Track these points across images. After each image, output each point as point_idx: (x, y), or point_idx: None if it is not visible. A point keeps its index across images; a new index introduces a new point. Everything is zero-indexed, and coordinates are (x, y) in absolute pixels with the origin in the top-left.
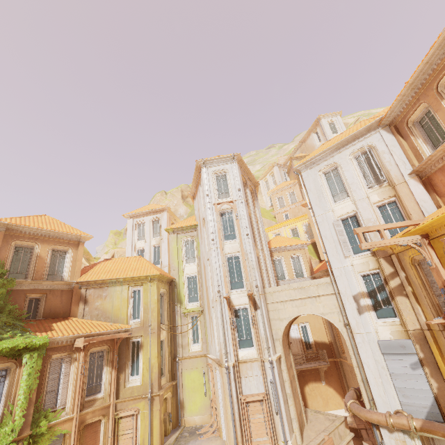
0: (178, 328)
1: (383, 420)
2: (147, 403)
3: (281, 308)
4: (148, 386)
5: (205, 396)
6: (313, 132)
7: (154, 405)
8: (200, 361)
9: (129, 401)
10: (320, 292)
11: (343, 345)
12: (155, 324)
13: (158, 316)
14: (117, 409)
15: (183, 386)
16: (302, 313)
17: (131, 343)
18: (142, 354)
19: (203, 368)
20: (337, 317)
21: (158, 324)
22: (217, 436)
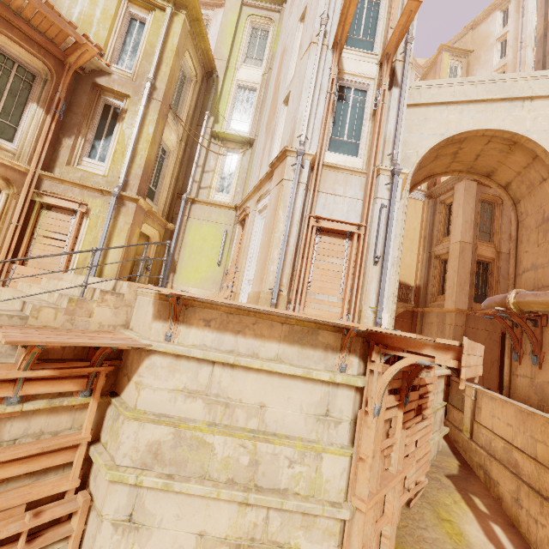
0: (199, 153)
1: None
2: (109, 203)
3: (434, 116)
4: (118, 180)
5: (217, 266)
6: (500, 9)
7: (121, 212)
8: (224, 214)
9: (72, 187)
10: (538, 92)
11: (446, 284)
12: (161, 86)
13: (170, 79)
14: (43, 188)
15: (184, 241)
16: (478, 127)
17: (101, 101)
18: (121, 128)
19: (226, 226)
20: None
21: (168, 95)
22: None
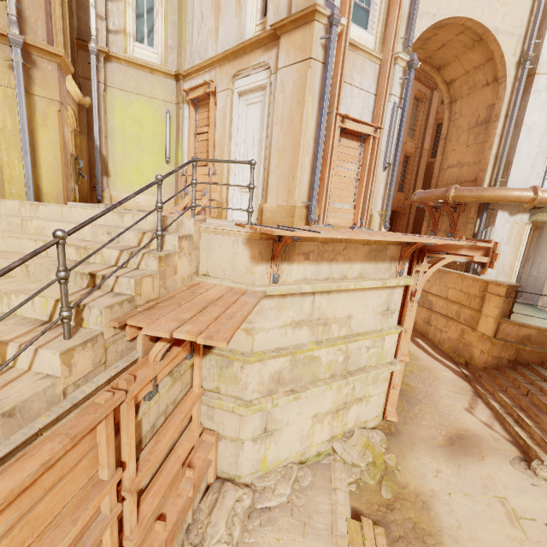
0: None
1: (528, 194)
2: (5, 58)
3: None
4: None
5: (166, 163)
6: None
7: (34, 80)
8: (160, 84)
9: None
10: None
11: None
12: None
13: None
14: None
15: (109, 127)
16: (464, 14)
17: None
18: None
19: (166, 105)
20: (514, 46)
21: None
22: (209, 218)
